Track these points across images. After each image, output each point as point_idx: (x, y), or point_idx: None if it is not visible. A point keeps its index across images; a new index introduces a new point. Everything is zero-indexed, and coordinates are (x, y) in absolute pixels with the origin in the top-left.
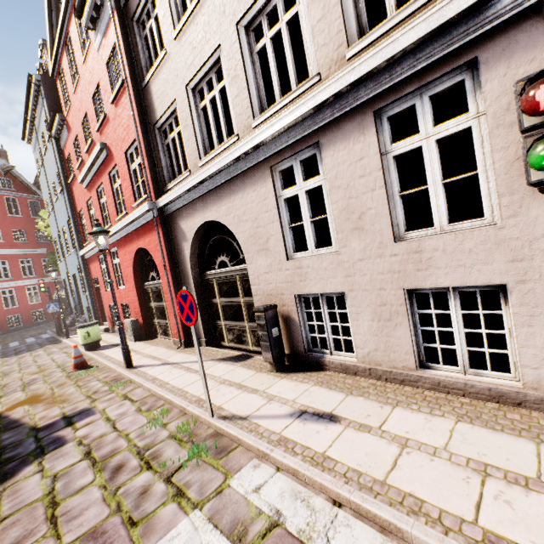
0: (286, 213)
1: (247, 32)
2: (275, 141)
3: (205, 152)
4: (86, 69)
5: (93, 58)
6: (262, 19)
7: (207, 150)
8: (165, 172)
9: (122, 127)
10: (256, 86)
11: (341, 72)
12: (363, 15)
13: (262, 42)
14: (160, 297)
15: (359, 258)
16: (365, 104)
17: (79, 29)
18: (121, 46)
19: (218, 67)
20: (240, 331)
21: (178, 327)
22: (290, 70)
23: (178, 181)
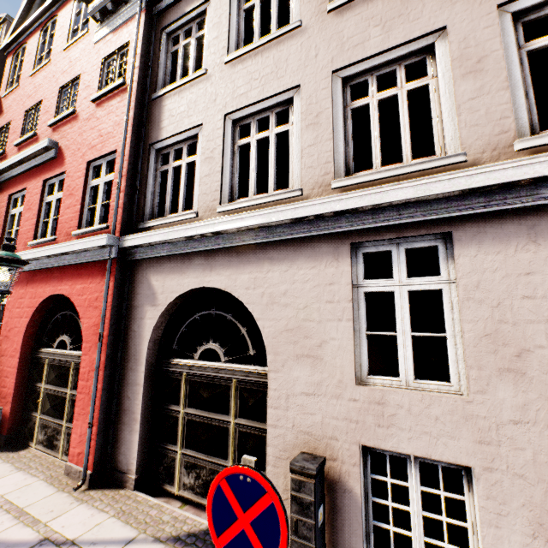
0: (364, 312)
1: (342, 85)
2: (374, 213)
3: (230, 196)
4: (65, 56)
5: (83, 48)
6: (369, 78)
7: (235, 194)
8: (148, 203)
9: (98, 132)
10: (344, 142)
11: (526, 159)
12: (533, 112)
13: (364, 100)
14: (64, 378)
15: (511, 418)
16: (541, 206)
17: (74, 16)
18: (137, 47)
19: (284, 108)
20: (215, 474)
21: (88, 446)
22: (404, 140)
23: (170, 220)
